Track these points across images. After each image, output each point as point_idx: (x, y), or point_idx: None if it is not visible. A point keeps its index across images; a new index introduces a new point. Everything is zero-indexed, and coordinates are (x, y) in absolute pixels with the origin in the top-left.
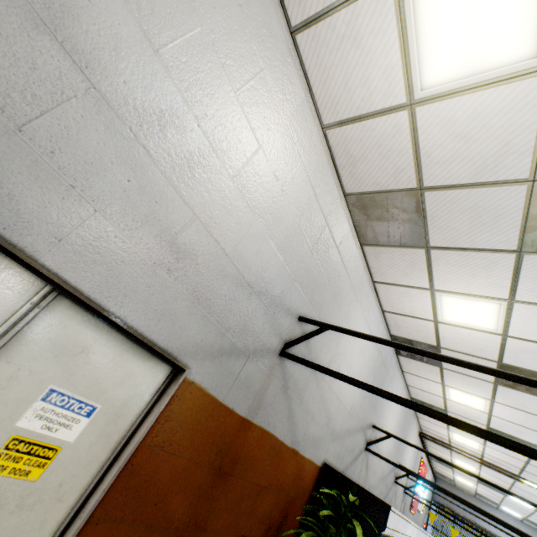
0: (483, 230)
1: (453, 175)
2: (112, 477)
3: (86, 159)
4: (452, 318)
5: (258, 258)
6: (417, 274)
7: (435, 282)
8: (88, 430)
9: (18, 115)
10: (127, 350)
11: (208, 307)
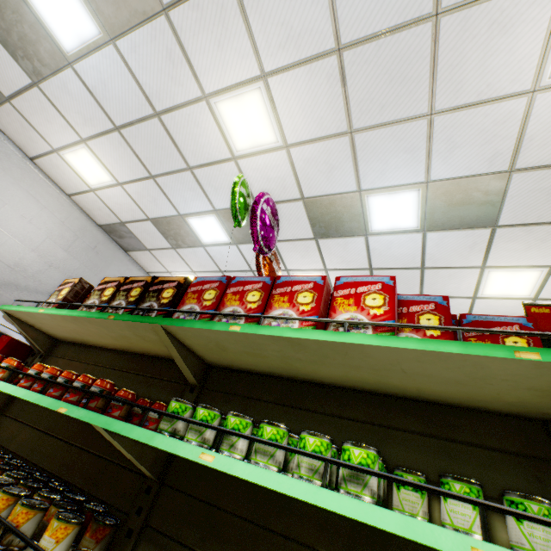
0: (5, 67)
1: None
2: None
3: None
4: (92, 180)
5: None
6: (35, 136)
7: (47, 140)
8: None
9: None
10: None
11: None
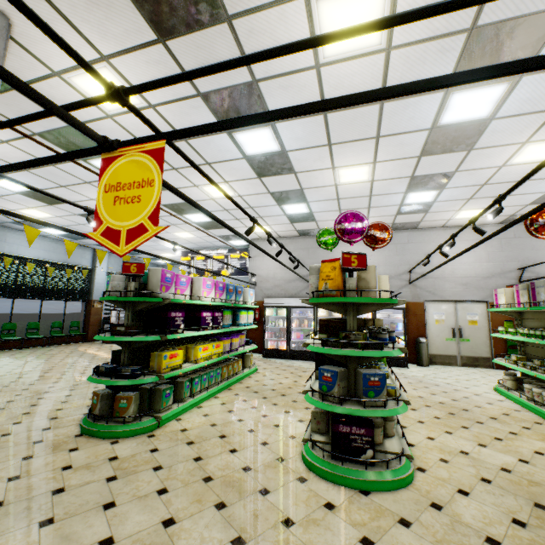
0: None
1: (511, 212)
2: (490, 322)
3: (442, 286)
4: None
5: (483, 270)
6: None
7: None
8: (479, 317)
9: (434, 288)
10: (473, 304)
11: (481, 288)
